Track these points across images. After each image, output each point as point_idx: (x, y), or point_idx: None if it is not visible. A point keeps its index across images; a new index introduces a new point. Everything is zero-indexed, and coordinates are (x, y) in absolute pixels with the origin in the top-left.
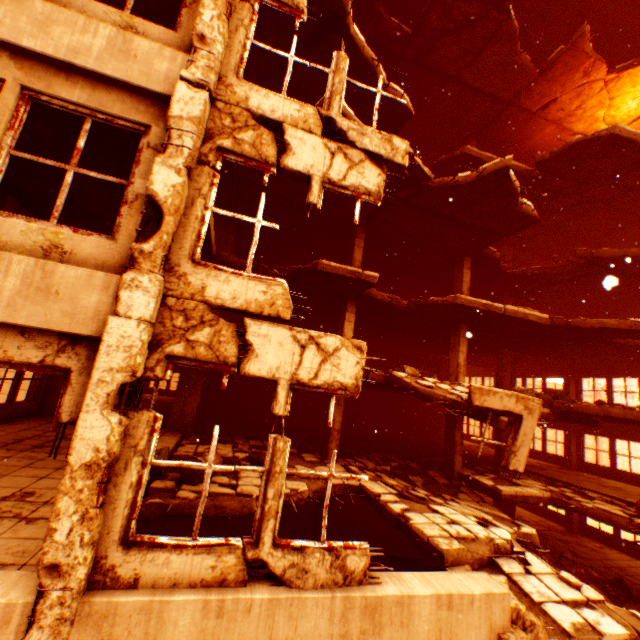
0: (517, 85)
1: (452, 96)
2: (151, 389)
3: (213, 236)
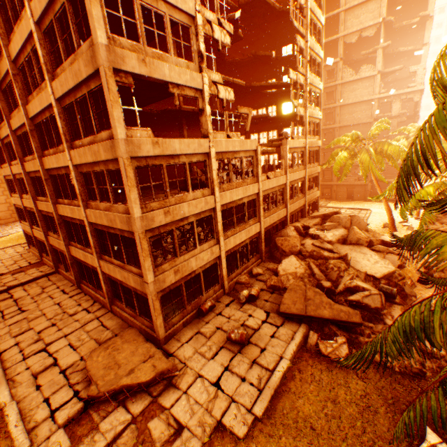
0: None
1: None
2: None
3: None
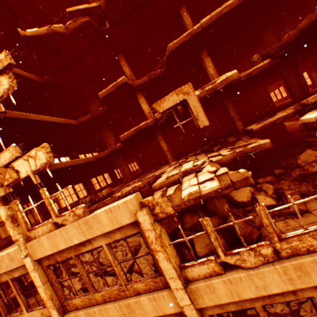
0: None
1: None
2: None
3: (62, 120)
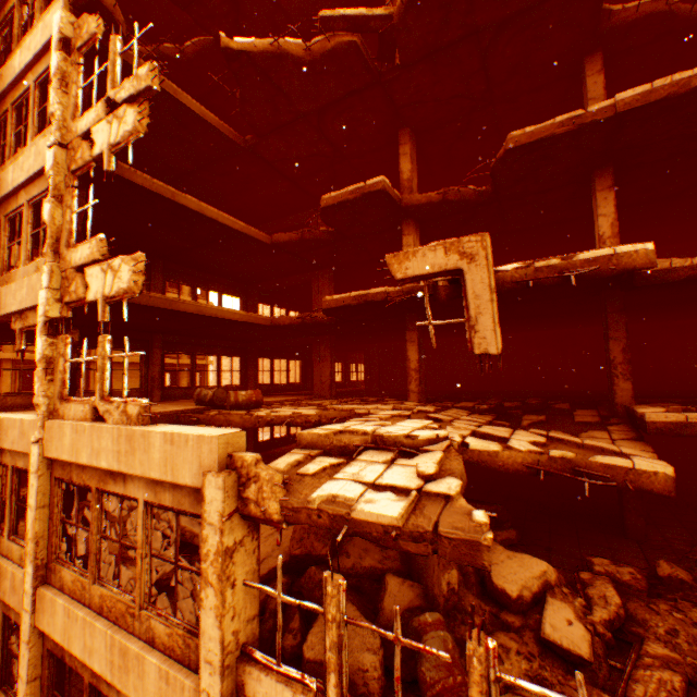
0: None
1: None
2: None
3: (239, 226)
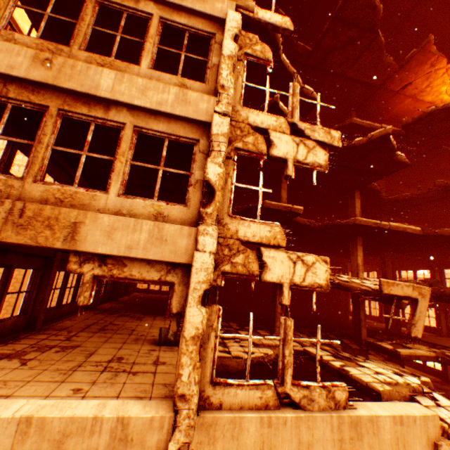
0: (384, 75)
1: (339, 86)
2: (137, 289)
3: None
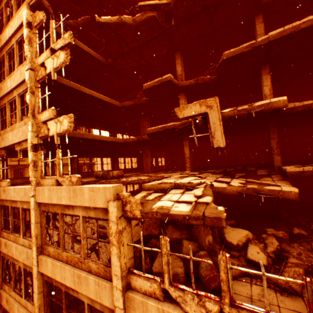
0: None
1: None
2: None
3: (108, 100)
